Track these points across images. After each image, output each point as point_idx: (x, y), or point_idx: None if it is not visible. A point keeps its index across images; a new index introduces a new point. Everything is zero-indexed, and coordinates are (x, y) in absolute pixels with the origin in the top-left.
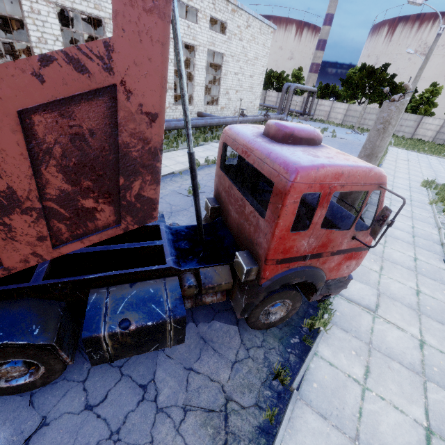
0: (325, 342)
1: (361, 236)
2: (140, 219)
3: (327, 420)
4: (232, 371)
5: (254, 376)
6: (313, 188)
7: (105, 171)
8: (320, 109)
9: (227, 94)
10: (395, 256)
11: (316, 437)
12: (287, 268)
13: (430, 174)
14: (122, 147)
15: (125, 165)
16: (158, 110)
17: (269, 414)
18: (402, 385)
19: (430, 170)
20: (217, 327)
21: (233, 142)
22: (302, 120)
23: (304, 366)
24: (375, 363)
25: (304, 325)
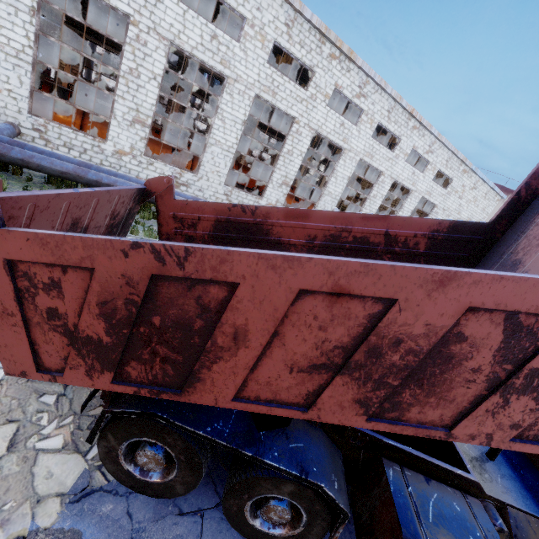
0: None
1: None
2: None
3: None
4: None
5: None
6: None
7: None
8: None
9: None
10: None
11: None
12: None
13: None
14: None
15: None
16: None
17: None
18: None
19: None
20: None
21: None
22: None
23: None
24: None
25: None
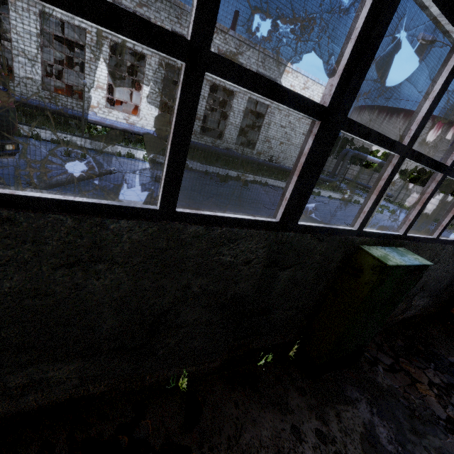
0: None
1: None
2: None
3: None
4: None
5: None
6: None
7: None
8: (406, 193)
9: (267, 142)
10: None
11: None
12: None
13: None
14: None
15: None
16: None
17: None
18: None
19: None
20: None
21: None
22: None
23: None
24: None
25: None
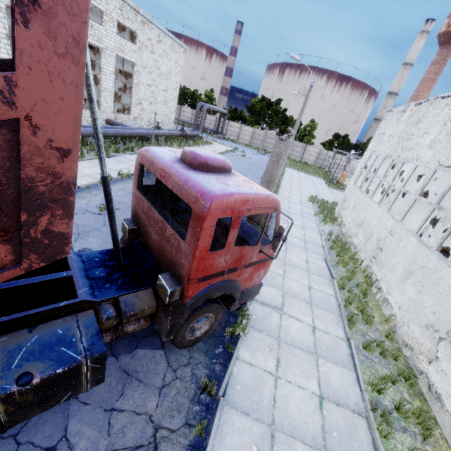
0: (245, 345)
1: (266, 249)
2: (47, 256)
3: (249, 416)
4: (160, 398)
5: (182, 396)
6: (226, 213)
7: (1, 207)
8: (231, 130)
9: (140, 105)
10: (293, 261)
11: (241, 435)
12: (208, 284)
13: (313, 191)
14: (25, 181)
15: (29, 200)
16: (71, 146)
17: (199, 429)
18: (303, 366)
19: (314, 187)
20: (142, 355)
21: (150, 164)
22: (216, 138)
23: (228, 372)
24: (283, 354)
25: (226, 333)
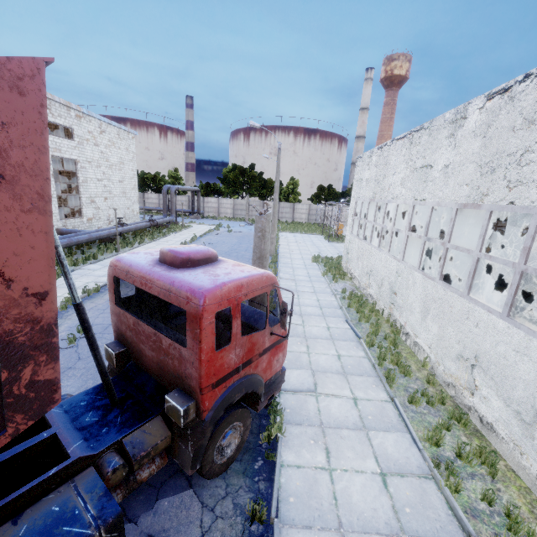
0: (287, 447)
1: (276, 329)
2: (35, 411)
3: (312, 528)
4: None
5: (229, 536)
6: (223, 305)
7: None
8: (209, 206)
9: (92, 203)
10: (314, 332)
11: None
12: (225, 388)
13: (315, 251)
14: (3, 337)
15: (9, 355)
16: (48, 288)
17: None
18: (355, 447)
19: (314, 246)
20: (166, 505)
21: (127, 275)
22: (194, 219)
23: (276, 486)
24: (330, 440)
25: (262, 441)
